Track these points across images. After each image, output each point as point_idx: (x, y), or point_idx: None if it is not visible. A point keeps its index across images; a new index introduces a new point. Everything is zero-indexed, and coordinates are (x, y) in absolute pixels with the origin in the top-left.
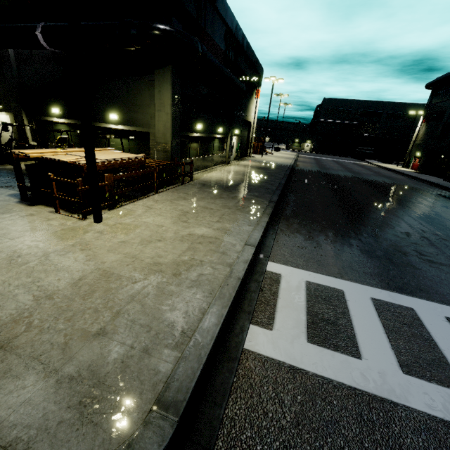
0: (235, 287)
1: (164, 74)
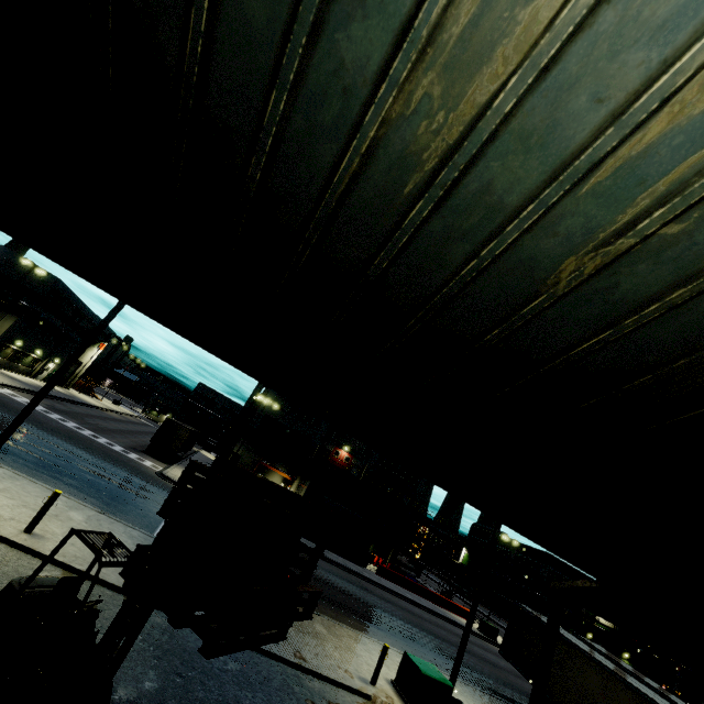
0: None
1: (14, 316)
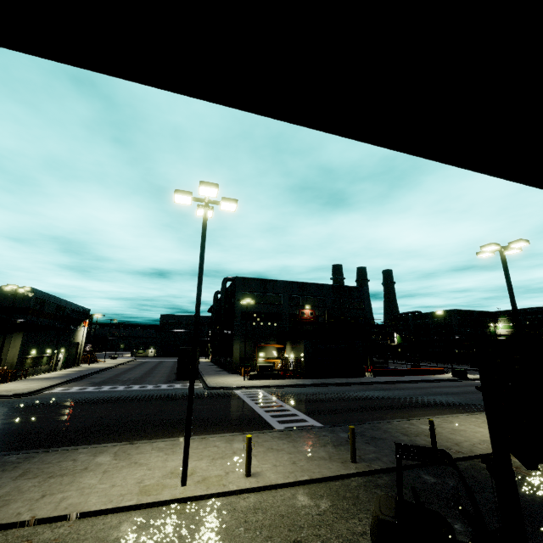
0: (43, 387)
1: (19, 334)
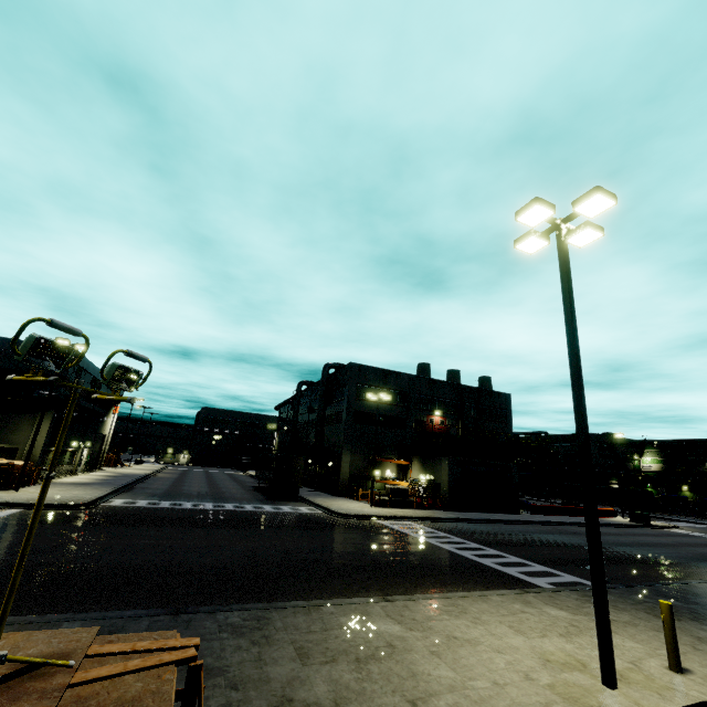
0: (98, 497)
1: (47, 414)
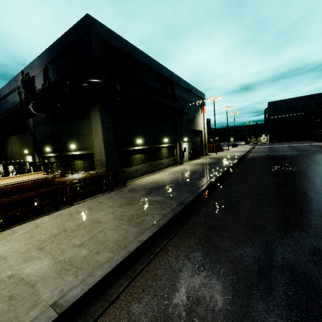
0: None
1: (95, 111)
